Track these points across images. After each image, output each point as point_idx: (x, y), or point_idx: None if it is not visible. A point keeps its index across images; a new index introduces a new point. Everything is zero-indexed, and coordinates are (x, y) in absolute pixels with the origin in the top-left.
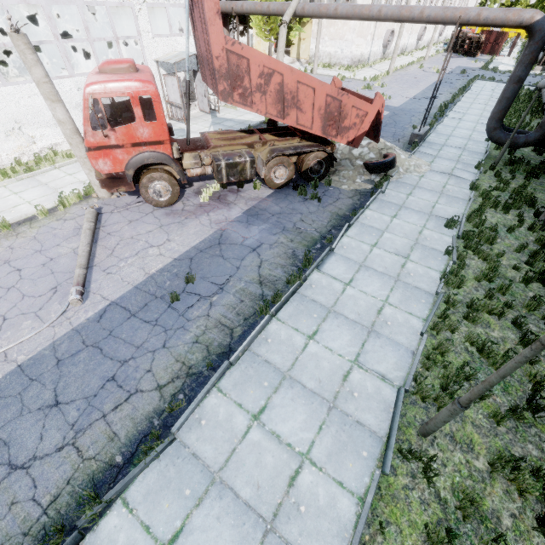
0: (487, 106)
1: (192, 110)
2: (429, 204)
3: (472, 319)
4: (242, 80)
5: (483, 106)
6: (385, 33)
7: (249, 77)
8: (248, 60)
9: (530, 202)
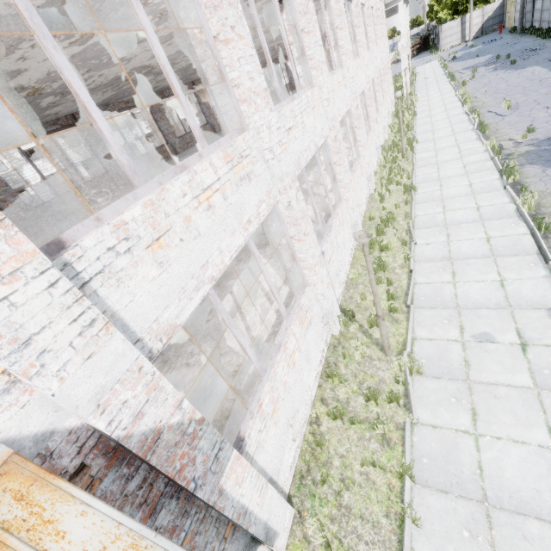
0: None
1: None
2: None
3: None
4: None
5: None
6: None
7: None
8: None
9: None
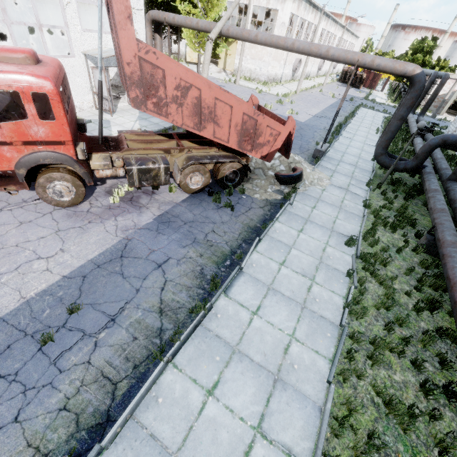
0: (370, 130)
1: (121, 102)
2: (331, 219)
3: (376, 363)
4: (157, 89)
5: (367, 130)
6: (294, 60)
7: (164, 87)
8: (163, 71)
9: (411, 222)
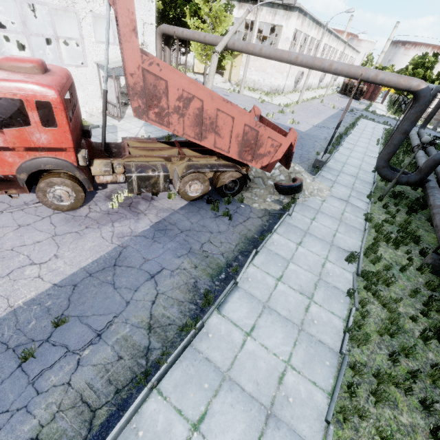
0: (371, 141)
1: (129, 109)
2: (330, 232)
3: (381, 402)
4: (159, 100)
5: (368, 141)
6: (297, 73)
7: (166, 98)
8: (166, 82)
9: (415, 239)
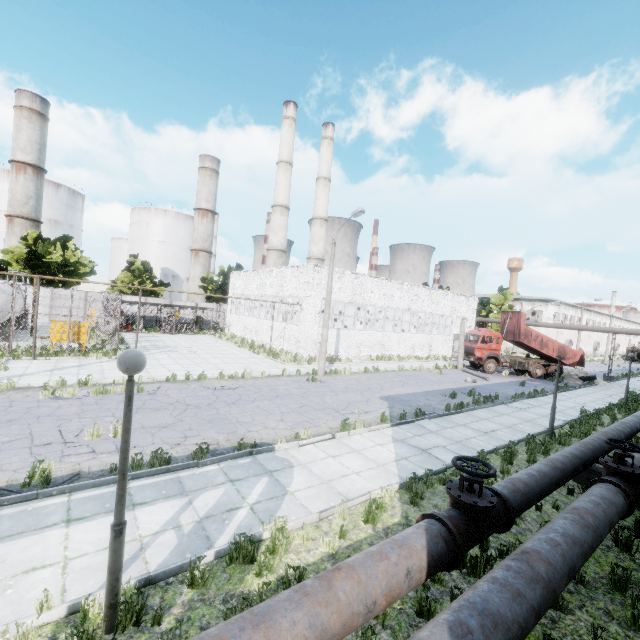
0: None
1: None
2: (620, 391)
3: None
4: (528, 337)
5: None
6: (564, 341)
7: (530, 336)
8: (531, 332)
9: None
